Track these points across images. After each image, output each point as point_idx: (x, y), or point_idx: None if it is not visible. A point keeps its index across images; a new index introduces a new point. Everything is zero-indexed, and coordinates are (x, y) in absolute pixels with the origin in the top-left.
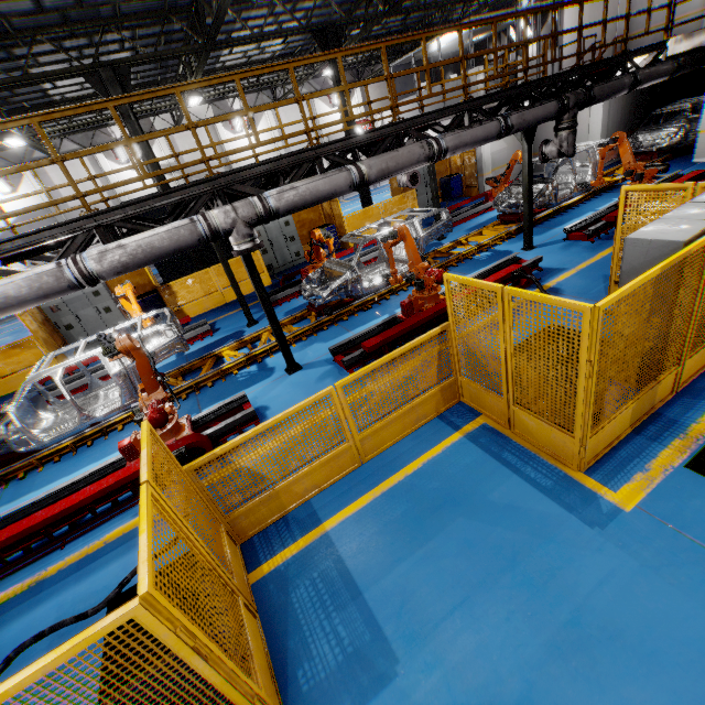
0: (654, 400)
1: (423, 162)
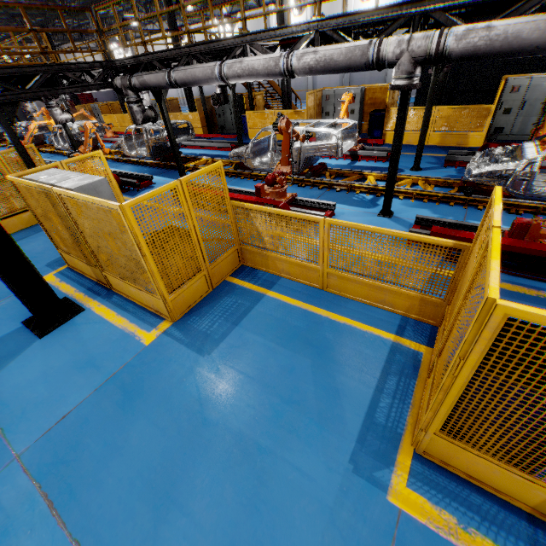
0: None
1: None
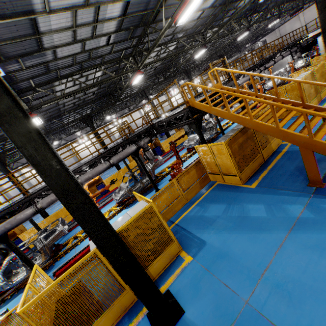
0: None
1: (281, 59)
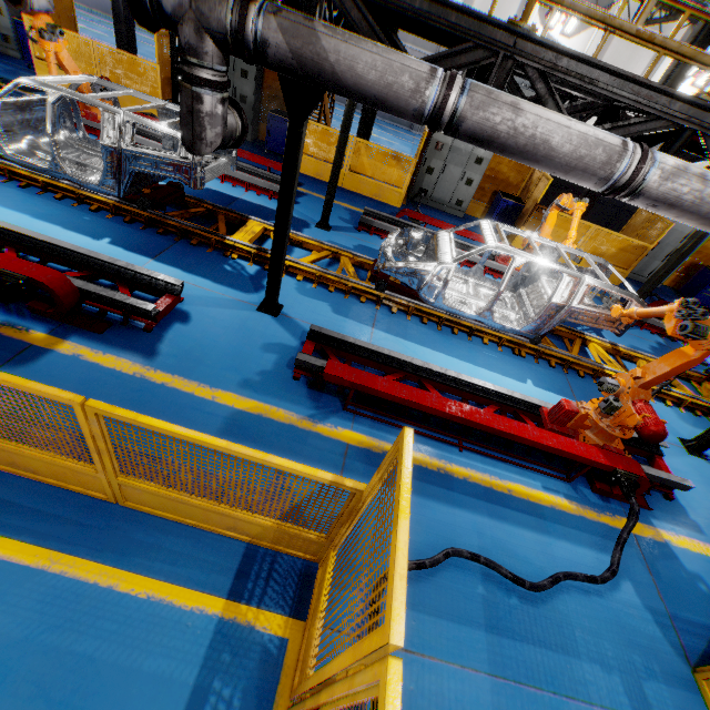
0: None
1: None
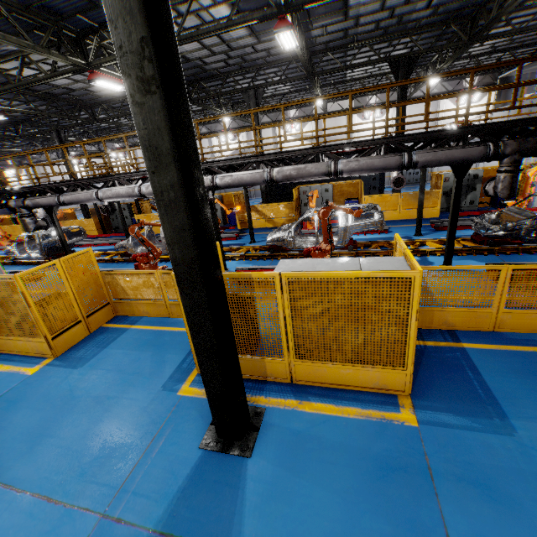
0: (267, 372)
1: (321, 176)
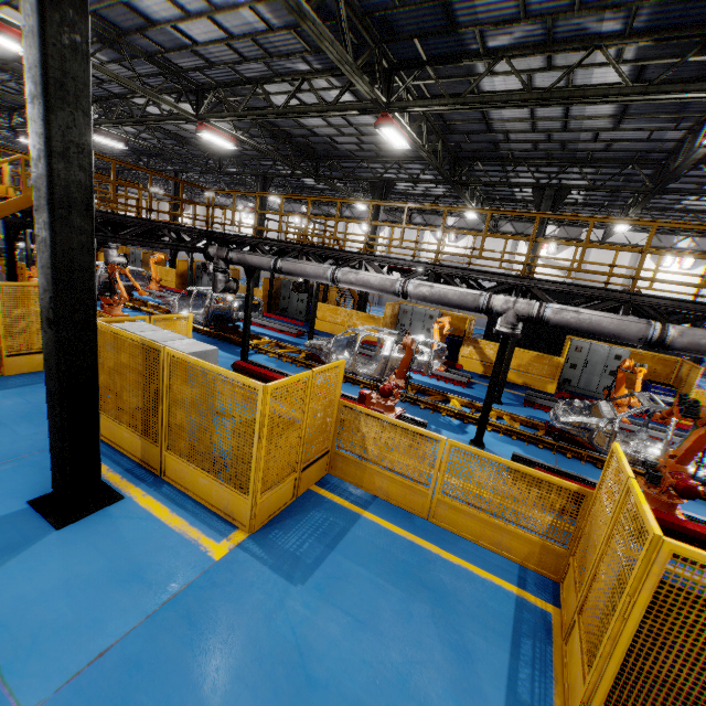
0: None
1: None
